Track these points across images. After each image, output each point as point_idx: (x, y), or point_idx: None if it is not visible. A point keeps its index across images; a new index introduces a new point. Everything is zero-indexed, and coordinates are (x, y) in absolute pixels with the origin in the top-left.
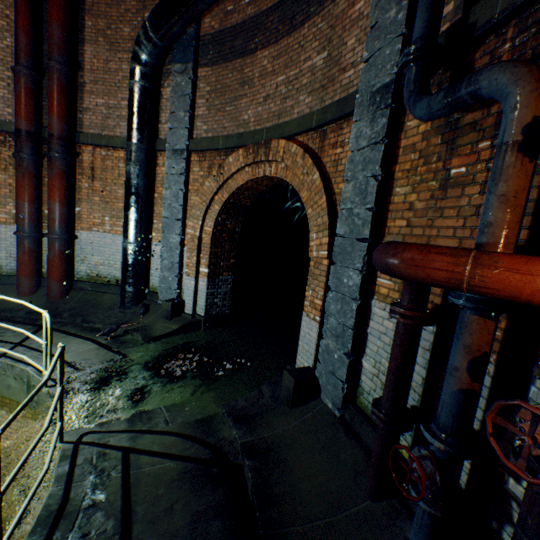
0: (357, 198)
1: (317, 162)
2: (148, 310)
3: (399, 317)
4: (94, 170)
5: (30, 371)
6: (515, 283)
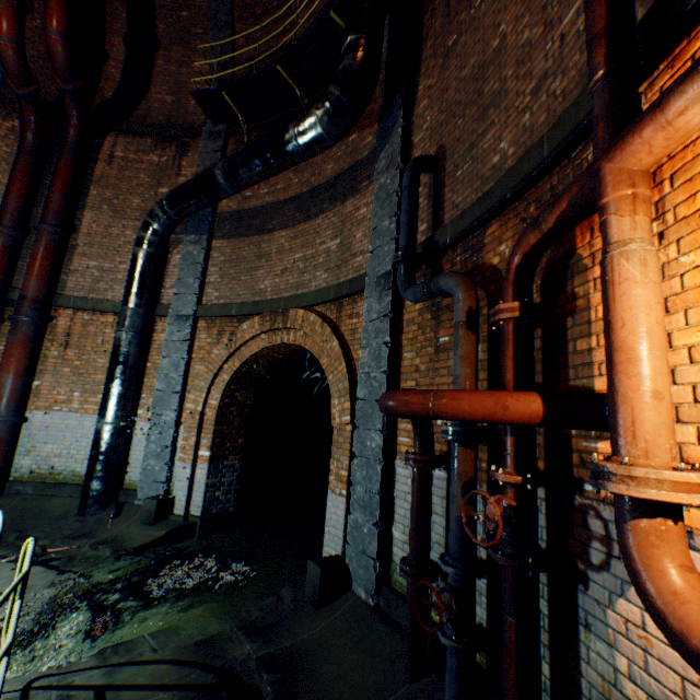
0: (373, 363)
1: (336, 330)
2: (121, 514)
3: (412, 462)
4: (70, 335)
5: None
6: (455, 406)
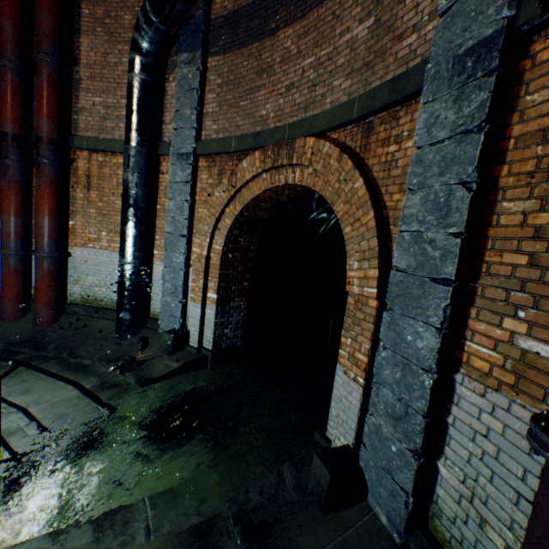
0: (430, 216)
1: (359, 165)
2: (147, 341)
3: None
4: (89, 178)
5: None
6: None
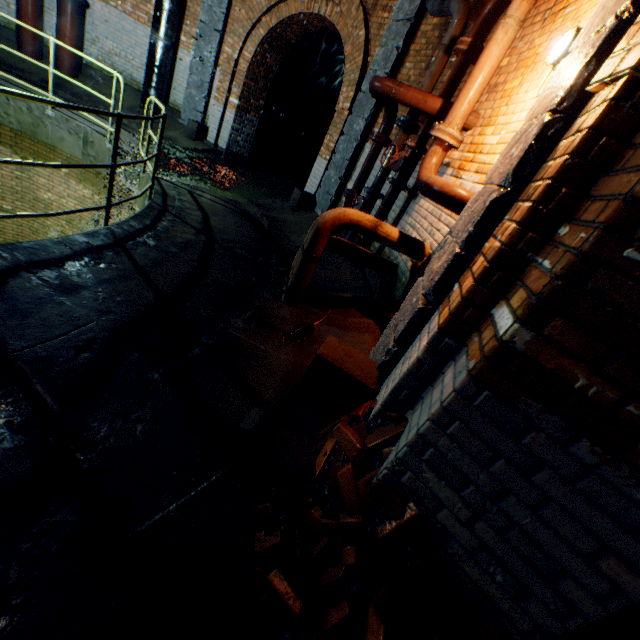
0: (382, 63)
1: (367, 20)
2: (170, 126)
3: (374, 137)
4: None
5: (89, 129)
6: (404, 95)
